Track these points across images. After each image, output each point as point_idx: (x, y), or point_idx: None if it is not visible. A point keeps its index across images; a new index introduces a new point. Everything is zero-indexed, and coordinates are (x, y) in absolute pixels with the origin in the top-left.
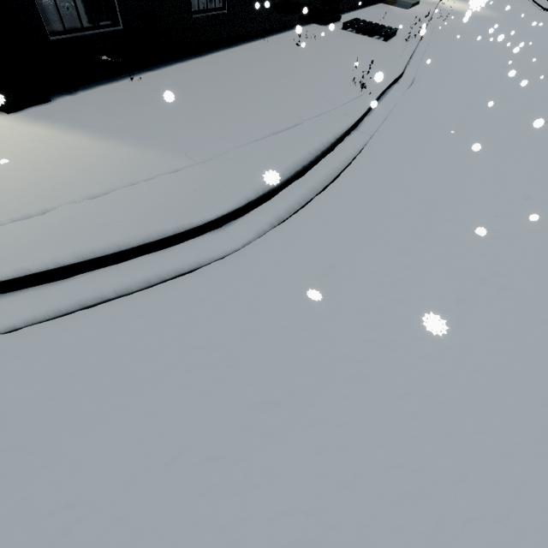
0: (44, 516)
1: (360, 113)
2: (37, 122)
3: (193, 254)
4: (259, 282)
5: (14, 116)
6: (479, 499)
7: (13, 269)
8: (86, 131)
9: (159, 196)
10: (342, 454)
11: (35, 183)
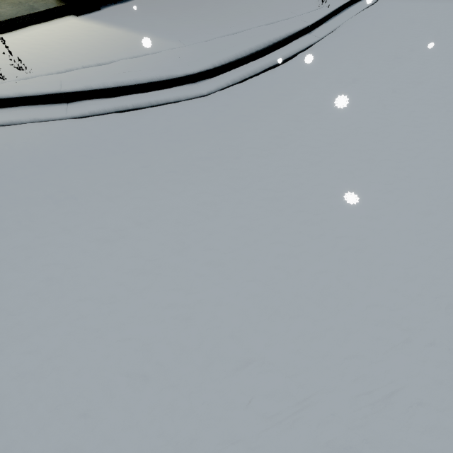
0: (100, 176)
1: (314, 20)
2: (93, 21)
3: (176, 93)
4: (213, 111)
5: (80, 17)
6: (308, 206)
7: (84, 85)
8: (120, 26)
9: (160, 61)
10: (239, 180)
11: (93, 51)
